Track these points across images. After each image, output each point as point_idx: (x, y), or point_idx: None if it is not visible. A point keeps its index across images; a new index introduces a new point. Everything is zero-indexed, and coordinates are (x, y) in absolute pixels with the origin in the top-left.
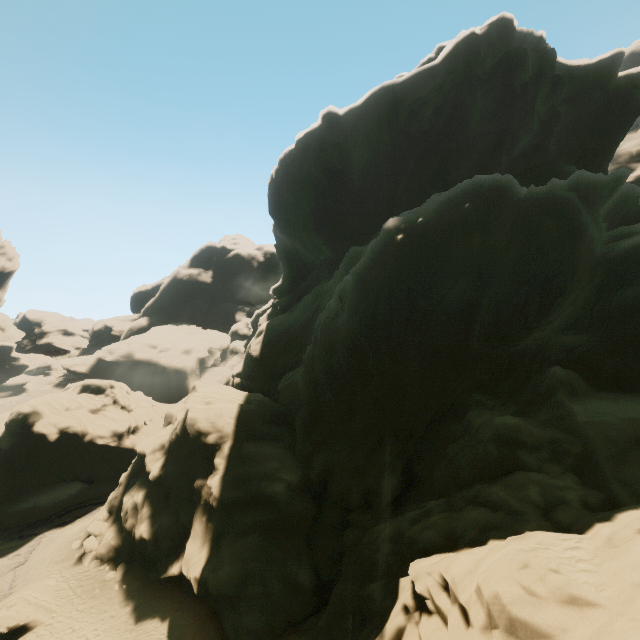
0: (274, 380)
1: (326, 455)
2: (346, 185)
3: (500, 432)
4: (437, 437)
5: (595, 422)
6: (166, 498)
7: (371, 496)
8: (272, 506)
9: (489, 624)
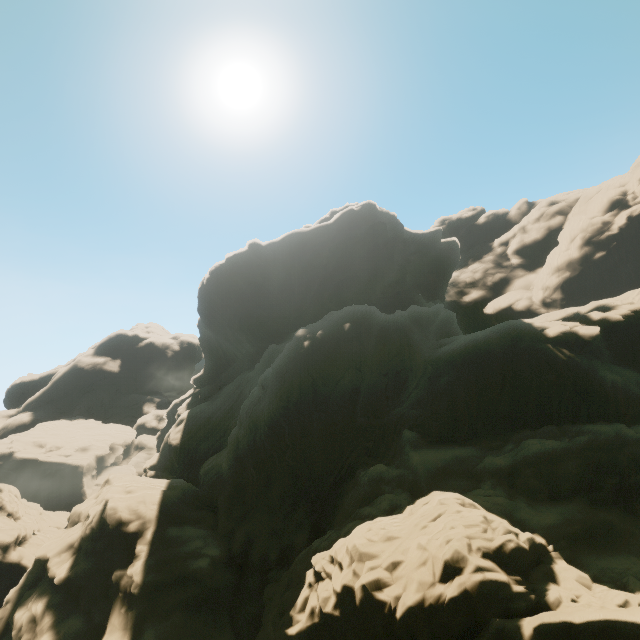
0: (194, 467)
1: (248, 526)
2: (266, 295)
3: (372, 475)
4: (337, 494)
5: (422, 461)
6: (74, 602)
7: (287, 552)
8: (196, 582)
9: (351, 562)
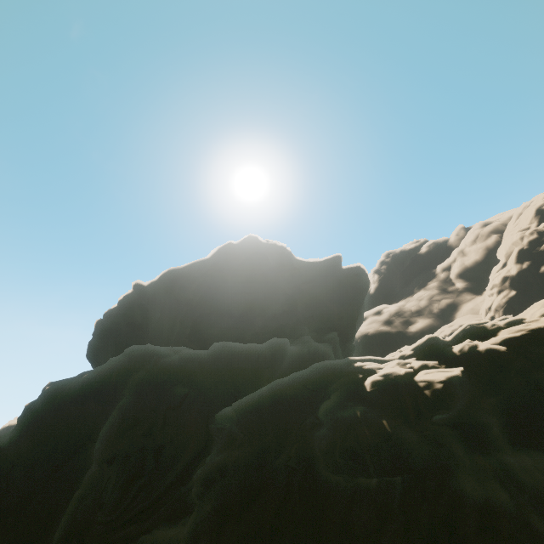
0: None
1: None
2: (140, 336)
3: None
4: None
5: None
6: None
7: None
8: None
9: None
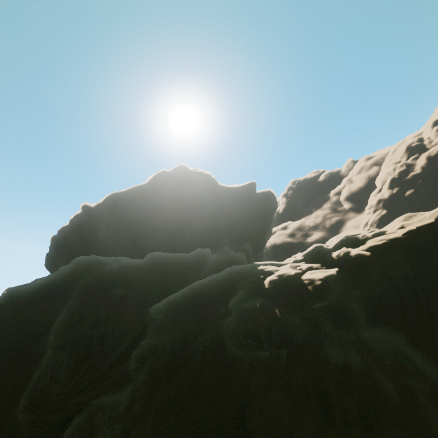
0: None
1: None
2: (90, 249)
3: None
4: None
5: None
6: None
7: None
8: None
9: None
